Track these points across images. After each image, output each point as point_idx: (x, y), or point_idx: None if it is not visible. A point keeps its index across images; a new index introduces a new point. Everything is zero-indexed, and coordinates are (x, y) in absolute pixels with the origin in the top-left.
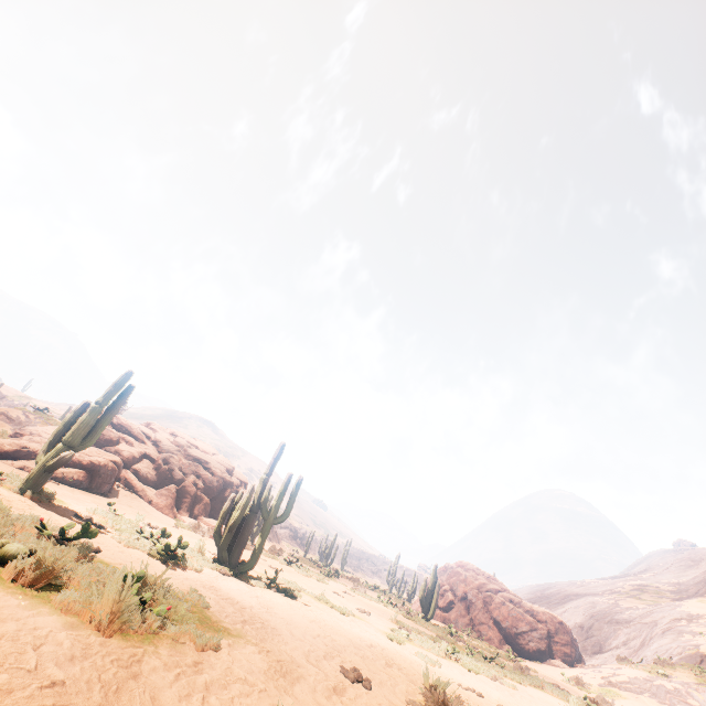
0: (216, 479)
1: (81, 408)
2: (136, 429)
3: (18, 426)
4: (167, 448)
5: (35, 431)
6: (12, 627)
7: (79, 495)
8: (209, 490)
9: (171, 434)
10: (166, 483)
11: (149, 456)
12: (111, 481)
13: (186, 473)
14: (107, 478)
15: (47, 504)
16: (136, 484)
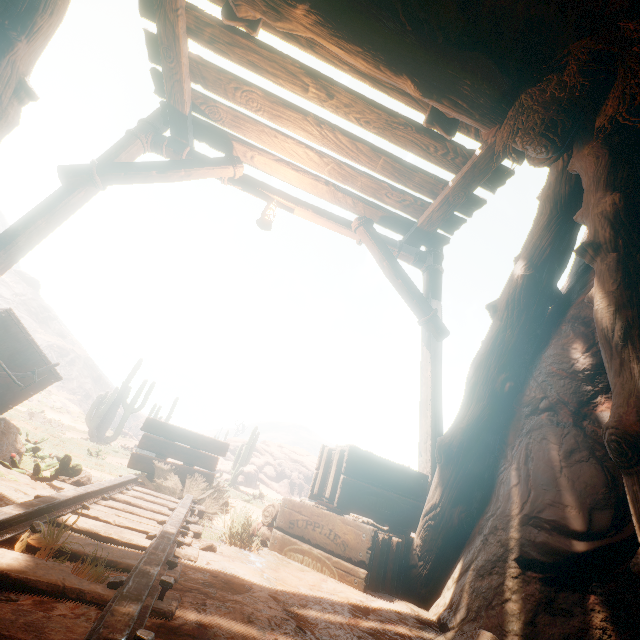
0: (310, 472)
1: (241, 447)
2: (259, 447)
3: None
4: (278, 456)
5: None
6: (258, 510)
7: (245, 488)
8: (307, 480)
9: (278, 446)
10: (282, 479)
11: (269, 463)
12: (255, 480)
13: (292, 471)
14: (253, 478)
15: (239, 491)
16: (266, 481)
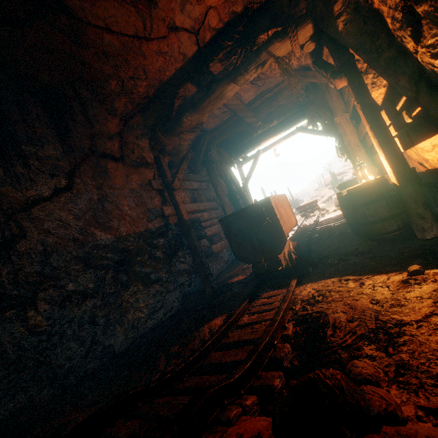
0: None
1: (330, 183)
2: (342, 171)
3: (319, 196)
4: None
5: (324, 193)
6: None
7: None
8: None
9: None
10: None
11: None
12: None
13: None
14: None
15: None
16: None
